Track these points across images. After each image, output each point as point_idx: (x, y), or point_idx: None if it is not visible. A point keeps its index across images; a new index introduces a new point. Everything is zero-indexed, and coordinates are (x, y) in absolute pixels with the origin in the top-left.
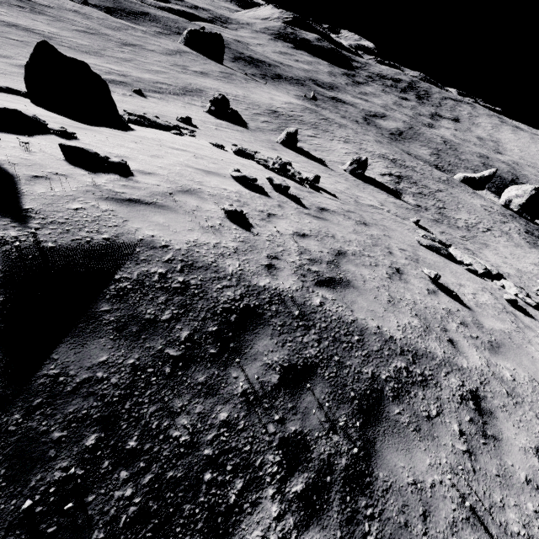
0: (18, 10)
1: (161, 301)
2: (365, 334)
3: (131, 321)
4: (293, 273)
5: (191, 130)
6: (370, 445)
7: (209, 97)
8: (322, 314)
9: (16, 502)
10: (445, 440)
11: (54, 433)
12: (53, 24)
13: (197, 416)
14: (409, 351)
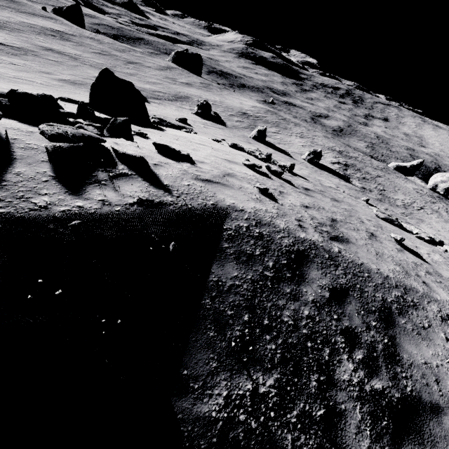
0: (52, 38)
1: (252, 243)
2: (371, 273)
3: (241, 254)
4: (314, 231)
5: (189, 128)
6: (393, 339)
7: (194, 102)
8: (342, 258)
9: (224, 343)
10: (437, 341)
11: (227, 311)
12: (77, 48)
13: (293, 311)
14: (401, 286)
